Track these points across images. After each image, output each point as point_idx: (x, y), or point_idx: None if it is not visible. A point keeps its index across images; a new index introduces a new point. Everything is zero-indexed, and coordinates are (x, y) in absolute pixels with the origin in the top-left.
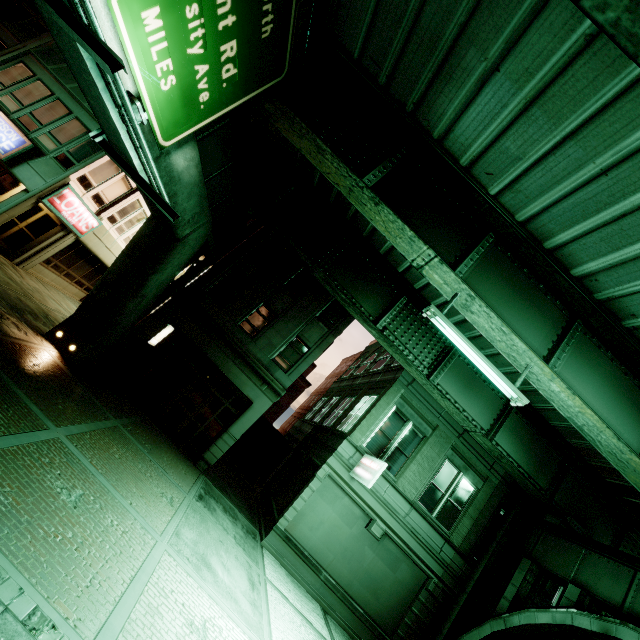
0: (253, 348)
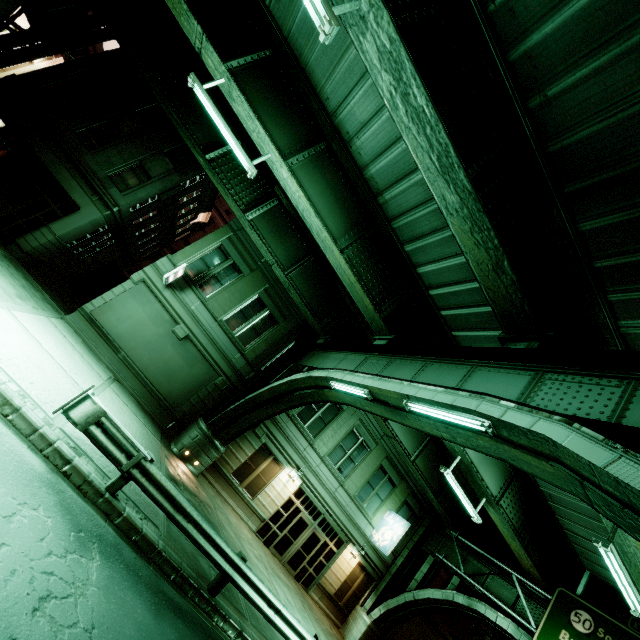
0: (89, 160)
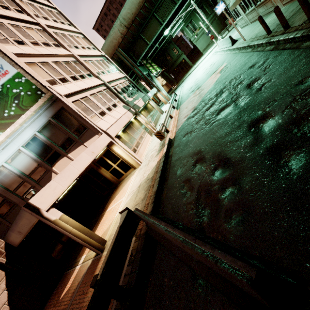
0: (174, 59)
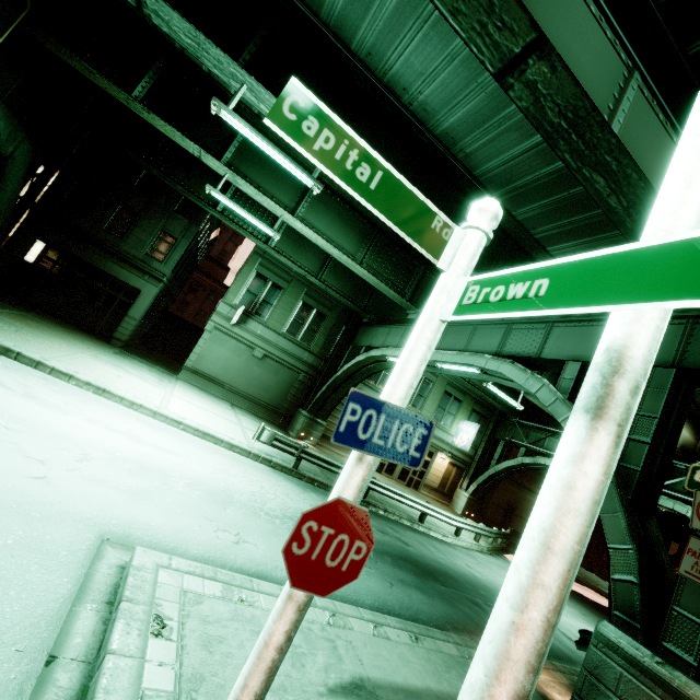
0: (125, 247)
